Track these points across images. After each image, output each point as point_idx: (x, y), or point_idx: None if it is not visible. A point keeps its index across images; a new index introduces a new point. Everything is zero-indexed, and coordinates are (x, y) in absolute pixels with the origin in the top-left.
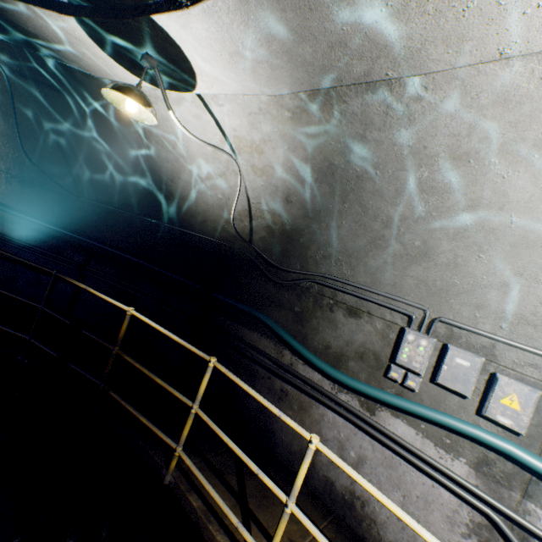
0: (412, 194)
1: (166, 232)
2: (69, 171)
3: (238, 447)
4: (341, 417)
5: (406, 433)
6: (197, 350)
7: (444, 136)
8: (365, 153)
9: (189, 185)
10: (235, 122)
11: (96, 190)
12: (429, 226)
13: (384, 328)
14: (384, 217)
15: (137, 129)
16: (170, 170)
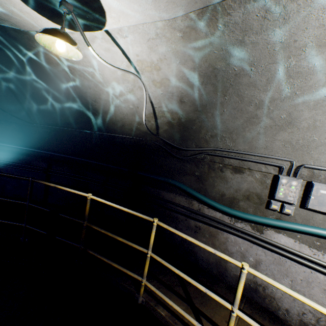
0: (280, 80)
1: (98, 137)
2: (22, 107)
3: (187, 276)
4: (240, 238)
5: (287, 242)
6: (143, 215)
7: (313, 28)
8: (242, 55)
9: (108, 102)
10: (137, 49)
11: (44, 117)
12: (293, 102)
13: (262, 177)
14: (257, 101)
15: (63, 67)
16: (93, 94)
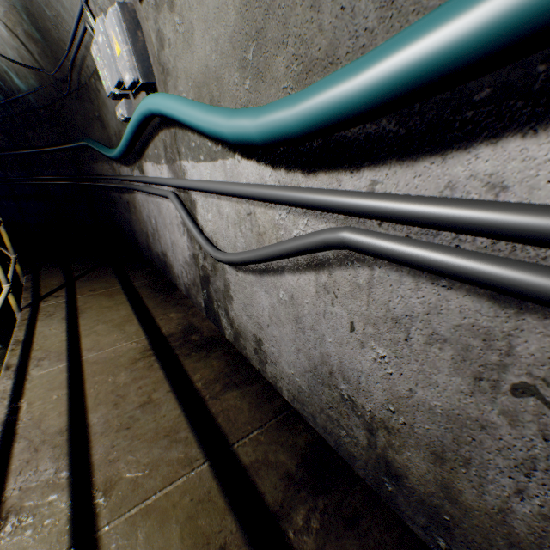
0: None
1: (20, 111)
2: None
3: None
4: (142, 195)
5: (151, 171)
6: None
7: None
8: None
9: None
10: None
11: None
12: None
13: None
14: None
15: None
16: None
